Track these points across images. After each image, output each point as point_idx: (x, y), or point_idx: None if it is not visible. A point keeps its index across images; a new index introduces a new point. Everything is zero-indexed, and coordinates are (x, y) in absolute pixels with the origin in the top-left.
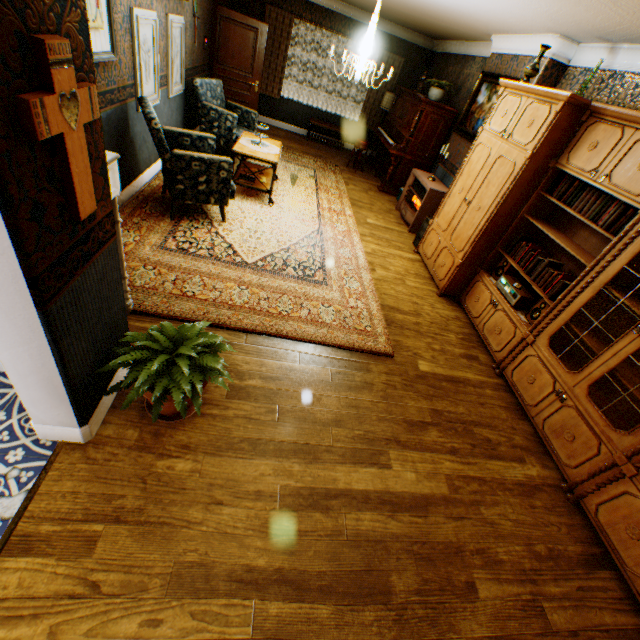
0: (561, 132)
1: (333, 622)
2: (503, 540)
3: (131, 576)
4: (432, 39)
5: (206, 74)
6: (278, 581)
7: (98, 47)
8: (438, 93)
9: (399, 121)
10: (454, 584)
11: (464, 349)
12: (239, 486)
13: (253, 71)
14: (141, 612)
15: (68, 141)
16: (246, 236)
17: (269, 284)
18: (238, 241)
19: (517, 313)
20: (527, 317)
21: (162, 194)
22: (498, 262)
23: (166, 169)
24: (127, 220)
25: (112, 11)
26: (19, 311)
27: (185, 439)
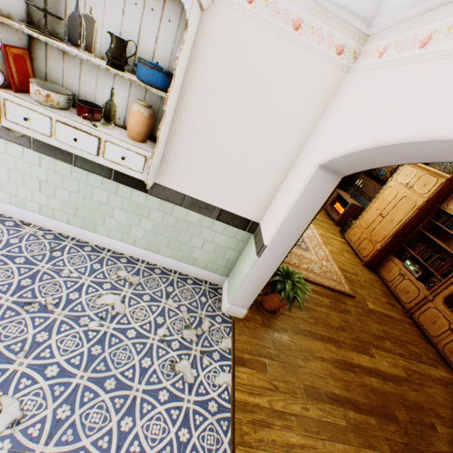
0: (443, 192)
1: (378, 427)
2: (440, 406)
3: (287, 385)
4: None
5: None
6: (347, 402)
7: None
8: None
9: None
10: (424, 422)
11: (386, 299)
12: (312, 352)
13: None
14: (298, 402)
15: None
16: None
17: None
18: None
19: (419, 282)
20: (425, 285)
21: None
22: (402, 251)
23: None
24: None
25: None
26: (279, 254)
27: (280, 324)
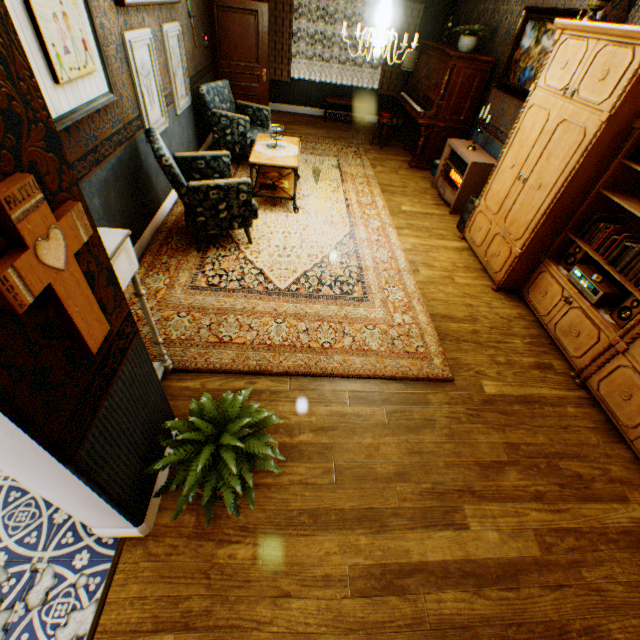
0: None
1: None
2: (615, 612)
3: None
4: None
5: (211, 74)
6: None
7: (95, 92)
8: (470, 42)
9: (425, 82)
10: None
11: (534, 357)
12: (305, 571)
13: (259, 59)
14: None
15: (58, 287)
16: (275, 256)
17: (306, 311)
18: (268, 264)
19: (599, 312)
20: (613, 317)
21: (185, 222)
22: (568, 248)
23: (184, 204)
24: (155, 261)
25: (102, 48)
26: (47, 468)
27: (242, 518)
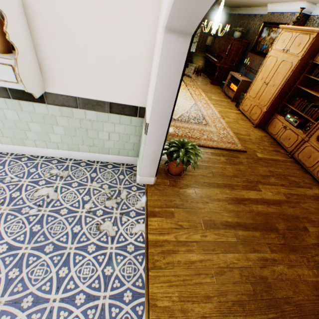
0: (315, 46)
1: (261, 237)
2: (312, 214)
3: (190, 223)
4: (230, 8)
5: None
6: (237, 225)
7: None
8: (238, 34)
9: (218, 50)
10: (299, 227)
11: (272, 148)
12: (210, 197)
13: None
14: (199, 233)
15: None
16: None
17: (186, 126)
18: None
19: (297, 129)
20: (302, 130)
21: None
22: (284, 109)
23: None
24: None
25: None
26: (161, 128)
27: (185, 182)
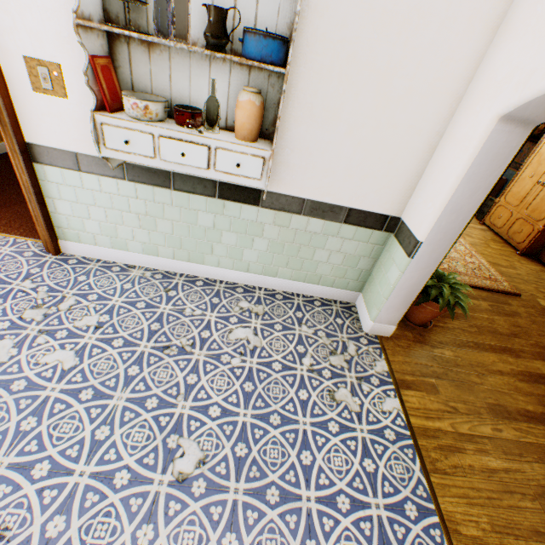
0: None
1: None
2: None
3: (467, 406)
4: None
5: None
6: None
7: None
8: None
9: None
10: None
11: None
12: (486, 366)
13: None
14: (486, 424)
15: None
16: None
17: None
18: None
19: None
20: None
21: None
22: None
23: None
24: None
25: None
26: (439, 250)
27: (436, 339)
